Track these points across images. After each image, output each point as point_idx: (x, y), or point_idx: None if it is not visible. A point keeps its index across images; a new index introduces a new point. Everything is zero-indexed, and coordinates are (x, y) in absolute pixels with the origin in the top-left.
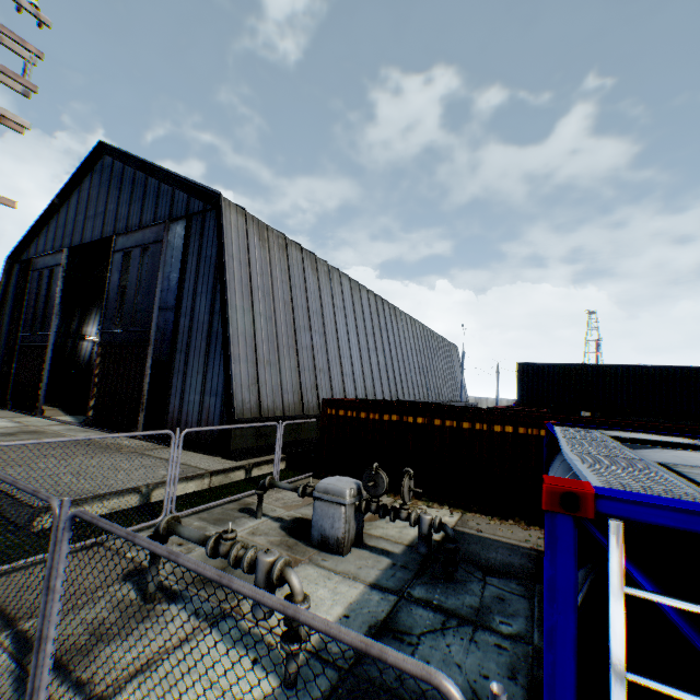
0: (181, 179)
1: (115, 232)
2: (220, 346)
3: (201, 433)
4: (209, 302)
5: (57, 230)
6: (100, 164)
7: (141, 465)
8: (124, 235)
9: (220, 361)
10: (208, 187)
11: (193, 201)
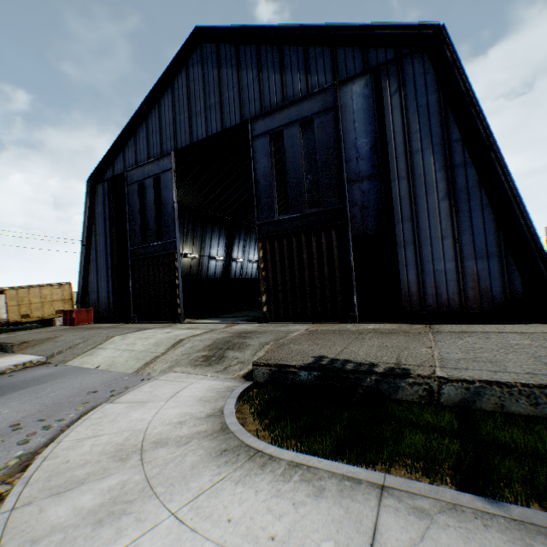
0: (346, 33)
1: (243, 118)
2: (477, 201)
3: (470, 303)
4: (439, 156)
5: (148, 138)
6: (195, 56)
7: (531, 340)
8: (263, 117)
9: (482, 218)
10: (412, 23)
11: (373, 53)
